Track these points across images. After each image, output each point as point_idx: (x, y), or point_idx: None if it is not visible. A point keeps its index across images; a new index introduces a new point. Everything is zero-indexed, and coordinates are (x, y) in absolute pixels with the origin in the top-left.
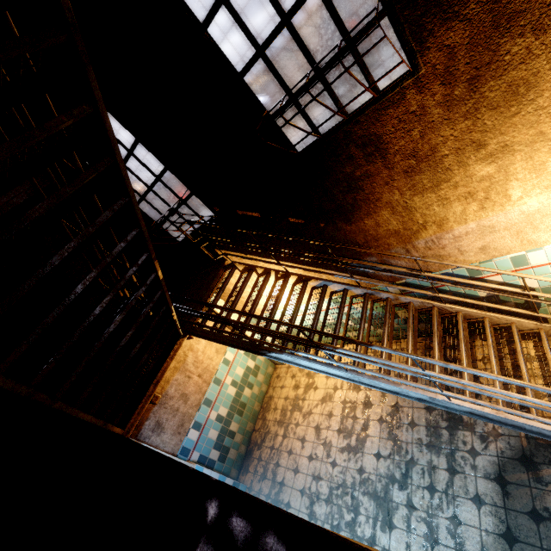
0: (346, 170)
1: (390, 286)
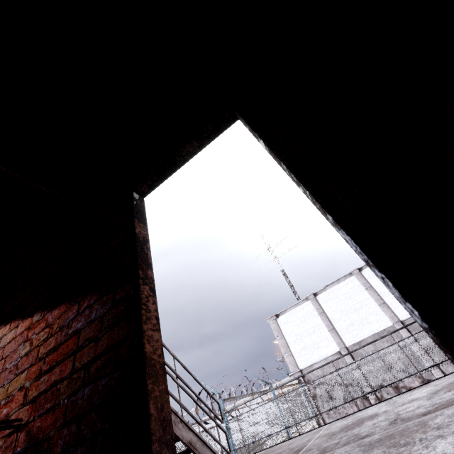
0: None
1: None
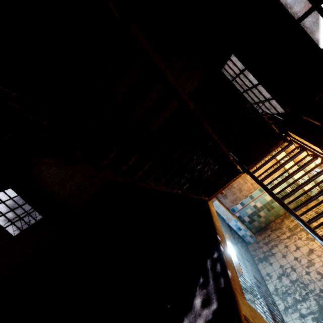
0: None
1: None
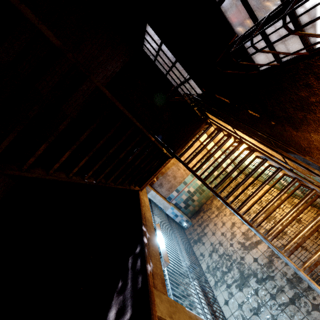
0: (301, 94)
1: (318, 184)
